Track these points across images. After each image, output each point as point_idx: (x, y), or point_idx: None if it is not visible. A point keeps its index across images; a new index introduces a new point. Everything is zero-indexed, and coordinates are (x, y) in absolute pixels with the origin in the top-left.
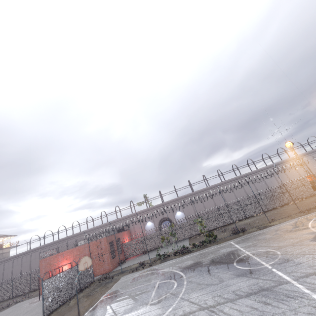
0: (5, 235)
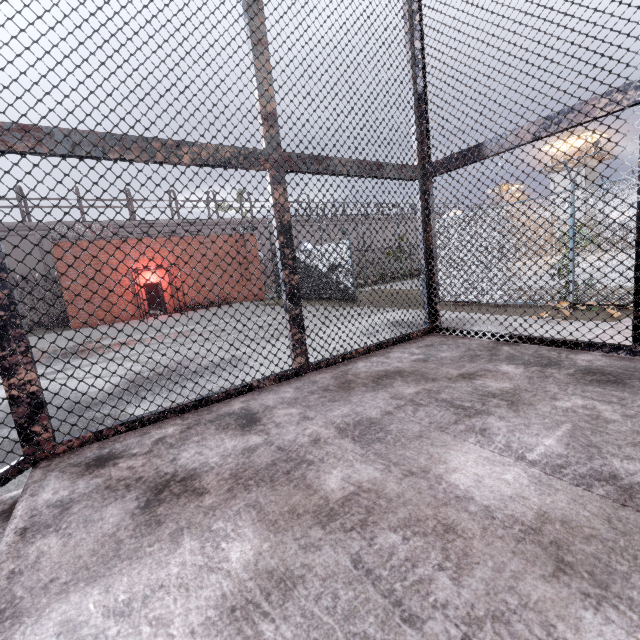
0: None
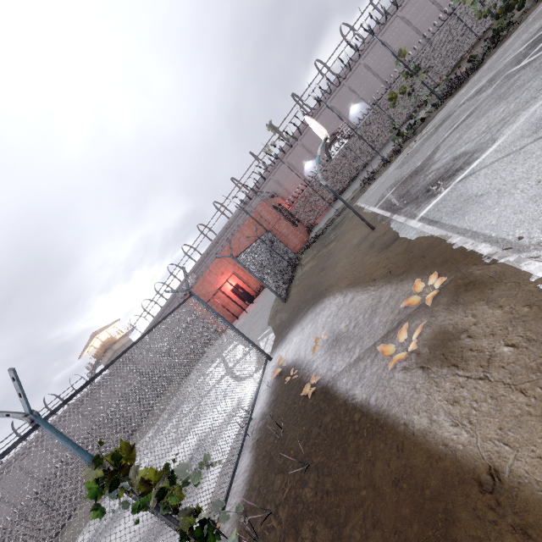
0: (104, 327)
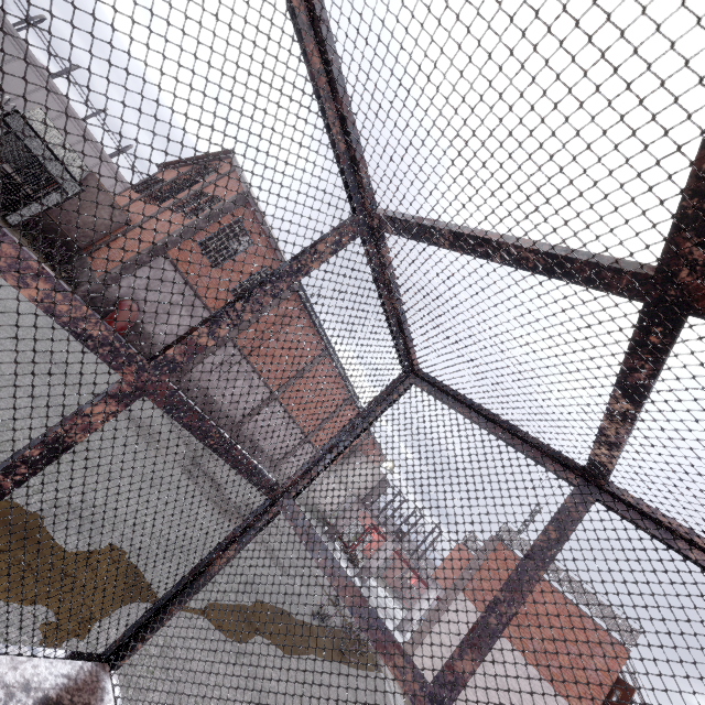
0: None
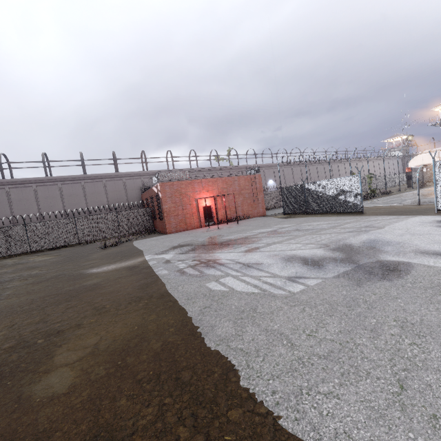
0: None
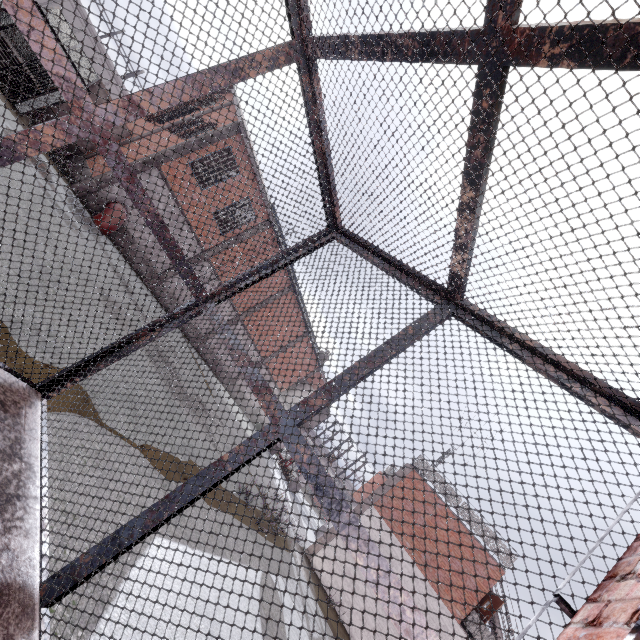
0: None
